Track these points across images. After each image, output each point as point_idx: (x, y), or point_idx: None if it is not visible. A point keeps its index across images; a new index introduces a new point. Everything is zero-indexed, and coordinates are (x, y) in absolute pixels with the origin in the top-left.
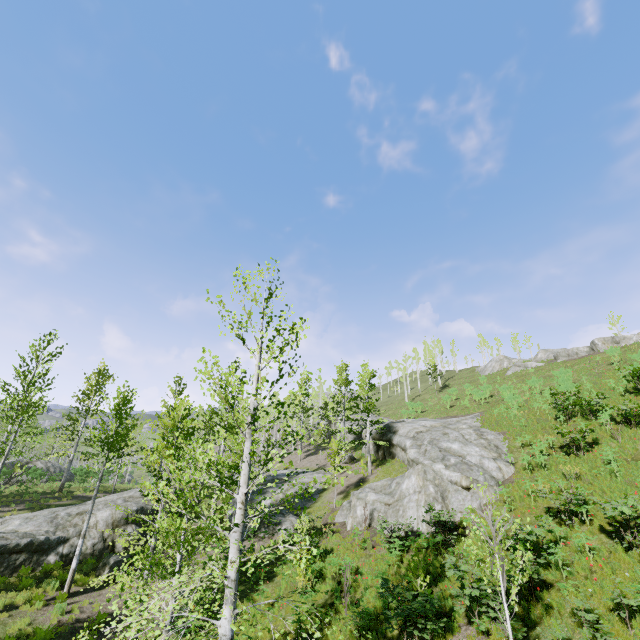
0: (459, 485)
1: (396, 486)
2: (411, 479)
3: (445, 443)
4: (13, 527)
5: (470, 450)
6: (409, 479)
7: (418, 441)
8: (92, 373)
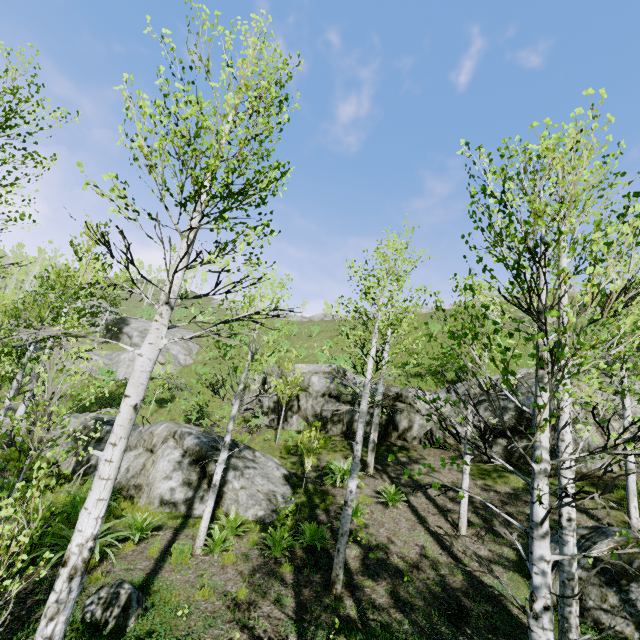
0: (159, 362)
1: (117, 356)
2: (130, 353)
3: None
4: None
5: (175, 347)
6: (128, 353)
7: (144, 334)
8: None
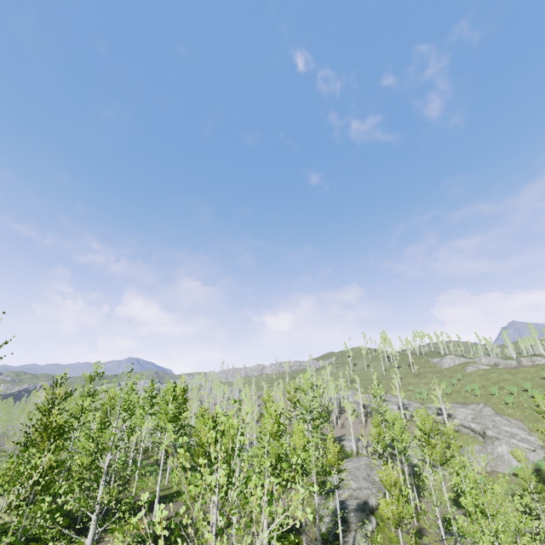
0: (529, 449)
1: (491, 450)
2: (503, 447)
3: (502, 427)
4: (356, 485)
5: (516, 431)
6: (501, 447)
7: (483, 425)
8: (293, 388)
